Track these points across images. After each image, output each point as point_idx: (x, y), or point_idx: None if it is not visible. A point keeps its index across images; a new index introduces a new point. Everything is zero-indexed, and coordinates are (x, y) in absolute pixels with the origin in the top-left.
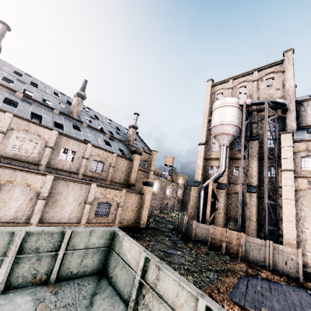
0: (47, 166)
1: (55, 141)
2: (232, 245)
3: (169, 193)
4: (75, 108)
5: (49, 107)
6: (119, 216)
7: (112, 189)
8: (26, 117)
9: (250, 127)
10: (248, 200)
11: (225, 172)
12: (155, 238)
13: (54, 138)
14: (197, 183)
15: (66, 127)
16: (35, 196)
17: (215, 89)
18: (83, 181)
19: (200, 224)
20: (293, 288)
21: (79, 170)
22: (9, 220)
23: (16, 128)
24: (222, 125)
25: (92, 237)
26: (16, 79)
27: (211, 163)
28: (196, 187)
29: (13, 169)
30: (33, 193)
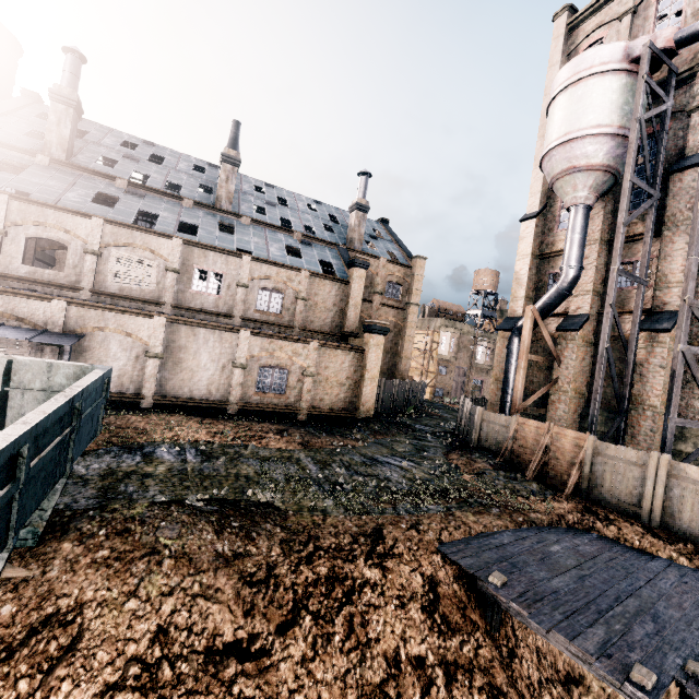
0: (175, 305)
1: (181, 258)
2: (559, 463)
3: (484, 359)
4: (222, 188)
5: (175, 196)
6: (309, 394)
7: (285, 341)
8: (128, 222)
9: (683, 128)
10: (644, 355)
11: (586, 285)
12: (381, 438)
13: (177, 253)
14: (512, 322)
15: (203, 229)
16: (144, 353)
17: (578, 35)
18: (223, 327)
19: (492, 415)
20: (690, 572)
21: (234, 309)
22: (112, 389)
23: (114, 243)
24: (568, 145)
25: (56, 375)
26: (124, 157)
27: (554, 264)
28: (508, 333)
29: (100, 309)
30: (139, 348)
